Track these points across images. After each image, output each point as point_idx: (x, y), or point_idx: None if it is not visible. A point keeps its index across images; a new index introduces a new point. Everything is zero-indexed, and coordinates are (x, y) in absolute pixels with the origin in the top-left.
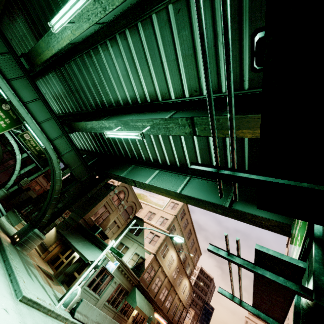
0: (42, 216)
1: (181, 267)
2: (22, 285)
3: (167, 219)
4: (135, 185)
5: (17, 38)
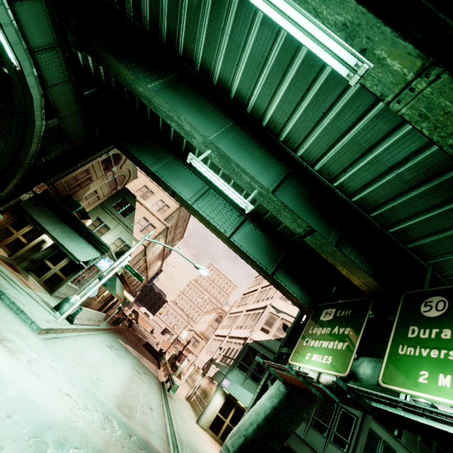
0: None
1: (162, 253)
2: (29, 313)
3: (169, 207)
4: (173, 196)
5: None
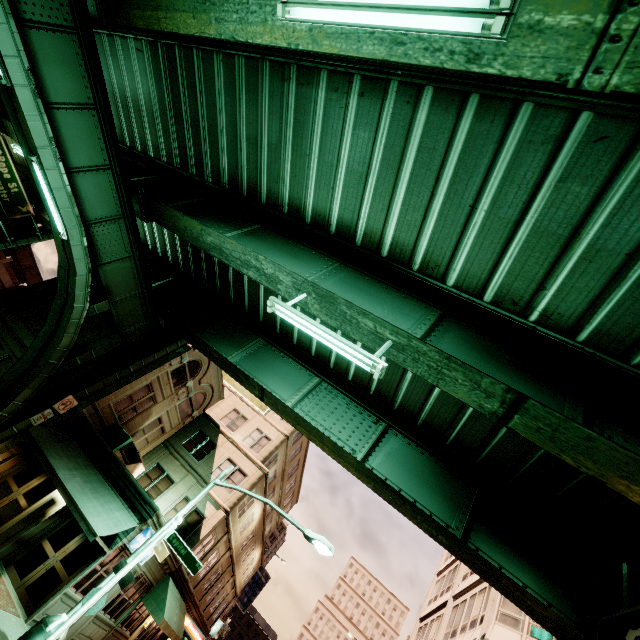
0: None
1: (261, 529)
2: None
3: (269, 440)
4: (262, 397)
5: None
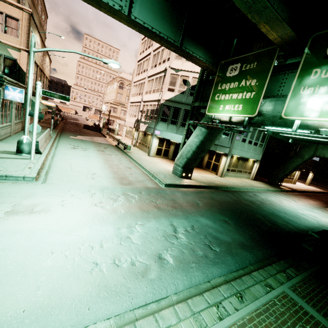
0: None
1: (44, 47)
2: (13, 174)
3: None
4: None
5: None
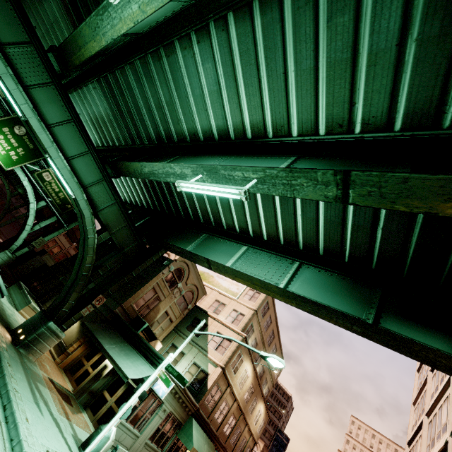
0: (62, 303)
1: (257, 385)
2: (24, 430)
3: (243, 315)
4: (210, 266)
5: (44, 25)
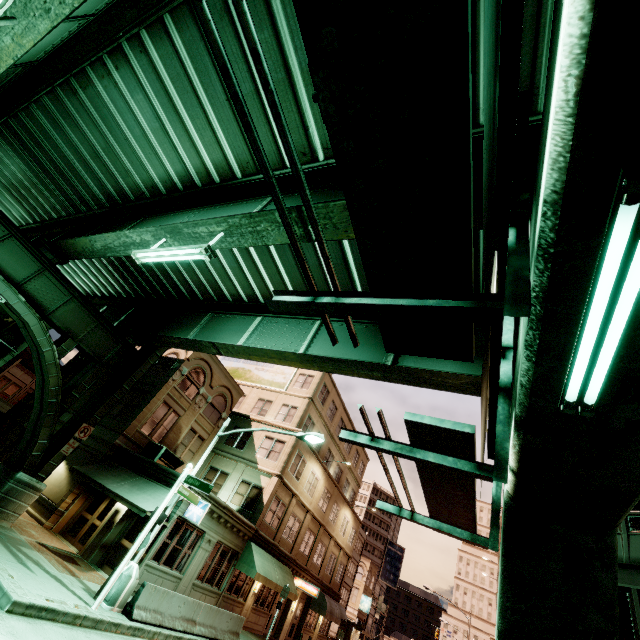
0: (29, 446)
1: (334, 488)
2: (8, 584)
3: (296, 408)
4: (219, 351)
5: None
